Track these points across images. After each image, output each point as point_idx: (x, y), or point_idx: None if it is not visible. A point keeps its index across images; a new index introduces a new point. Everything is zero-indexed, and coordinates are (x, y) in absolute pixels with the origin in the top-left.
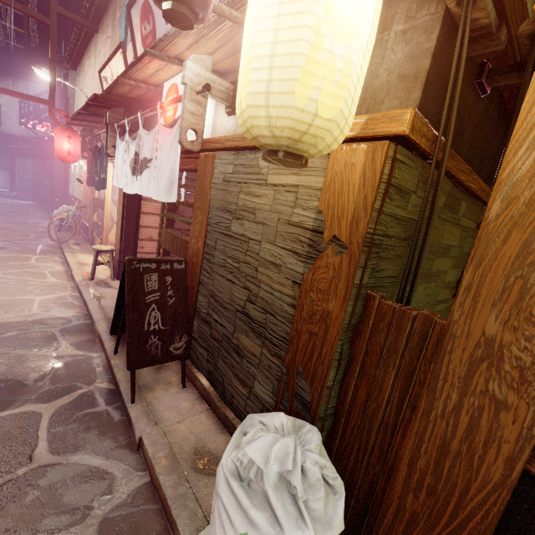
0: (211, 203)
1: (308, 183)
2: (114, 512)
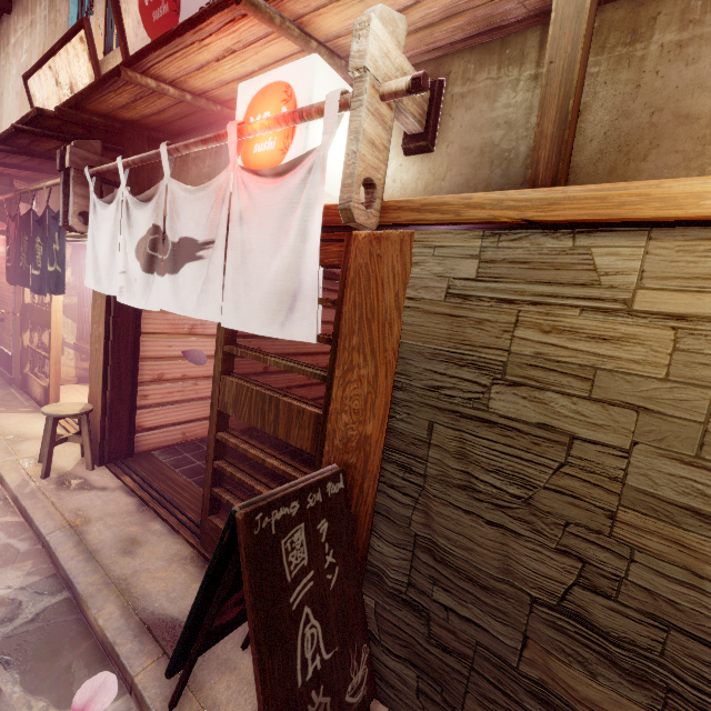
0: (404, 342)
1: None
2: None
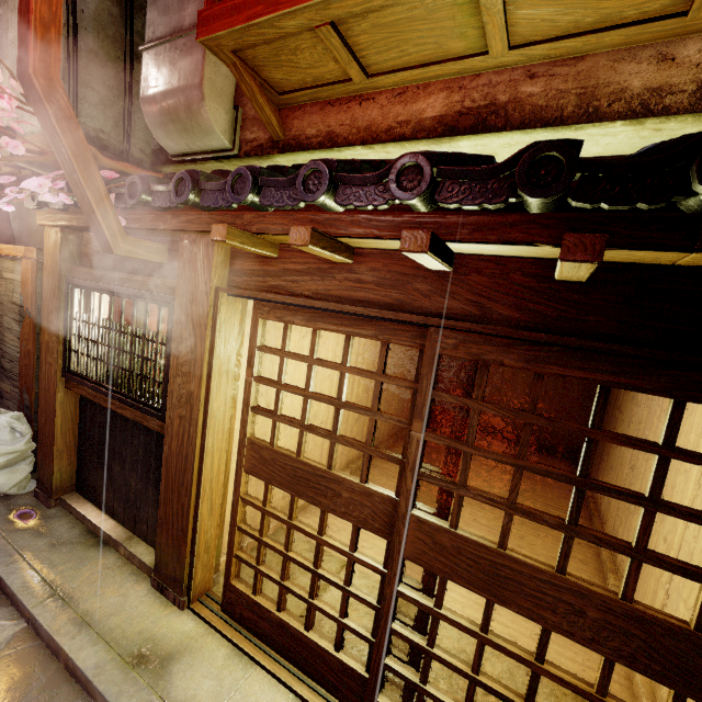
0: None
1: (17, 279)
2: None
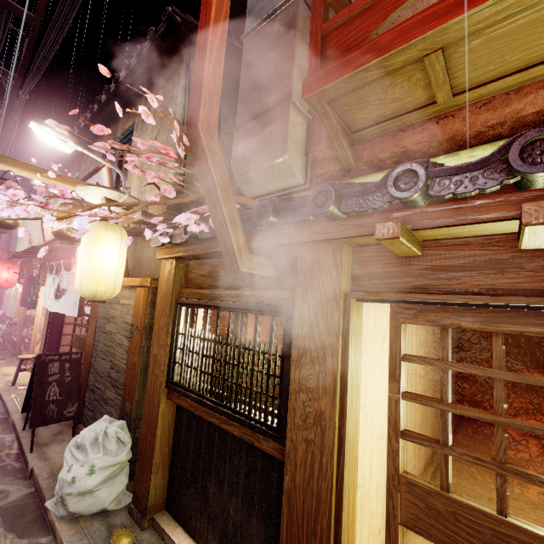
0: (98, 315)
1: (131, 303)
2: (7, 504)
